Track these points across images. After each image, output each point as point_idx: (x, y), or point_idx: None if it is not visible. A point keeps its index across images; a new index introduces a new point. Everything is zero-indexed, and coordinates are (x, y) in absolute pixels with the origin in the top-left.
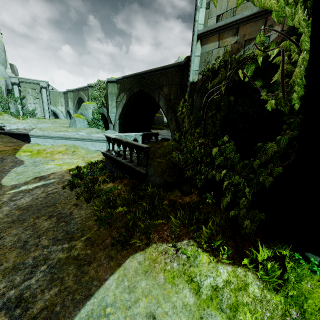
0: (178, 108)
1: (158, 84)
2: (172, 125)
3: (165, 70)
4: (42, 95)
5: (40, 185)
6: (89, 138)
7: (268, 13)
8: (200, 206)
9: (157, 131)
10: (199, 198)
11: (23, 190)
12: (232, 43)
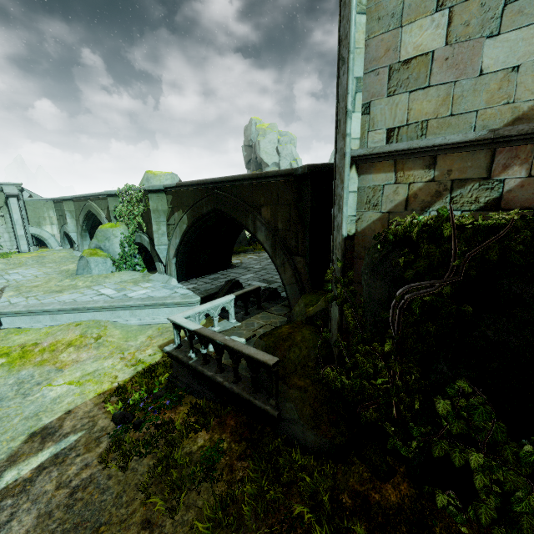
0: (326, 285)
1: (250, 201)
2: (286, 274)
3: (263, 179)
4: (11, 209)
5: (48, 461)
6: (126, 305)
7: (498, 143)
8: (425, 513)
9: (240, 259)
10: (415, 489)
11: (10, 485)
12: (425, 181)
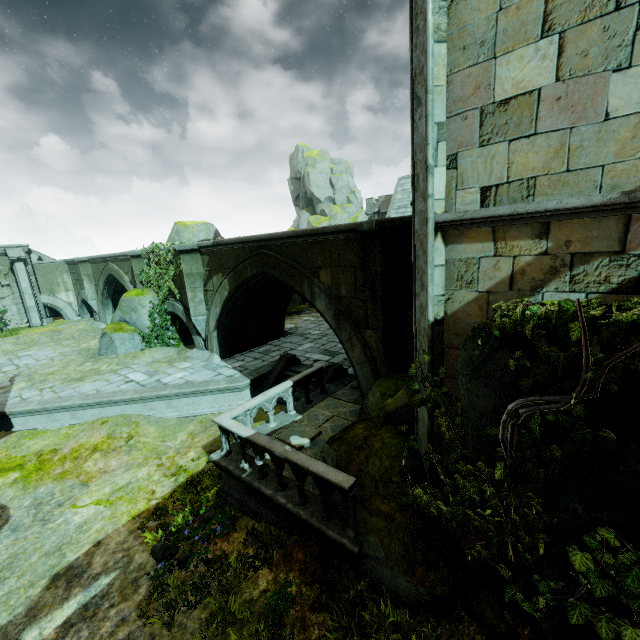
0: (411, 384)
1: (304, 262)
2: (354, 351)
3: (319, 236)
4: (18, 276)
5: (76, 615)
6: (161, 395)
7: (634, 208)
8: None
9: (294, 322)
10: None
11: None
12: (535, 254)
